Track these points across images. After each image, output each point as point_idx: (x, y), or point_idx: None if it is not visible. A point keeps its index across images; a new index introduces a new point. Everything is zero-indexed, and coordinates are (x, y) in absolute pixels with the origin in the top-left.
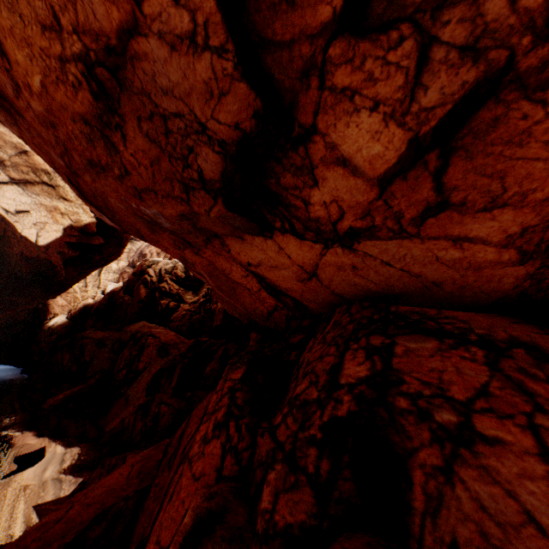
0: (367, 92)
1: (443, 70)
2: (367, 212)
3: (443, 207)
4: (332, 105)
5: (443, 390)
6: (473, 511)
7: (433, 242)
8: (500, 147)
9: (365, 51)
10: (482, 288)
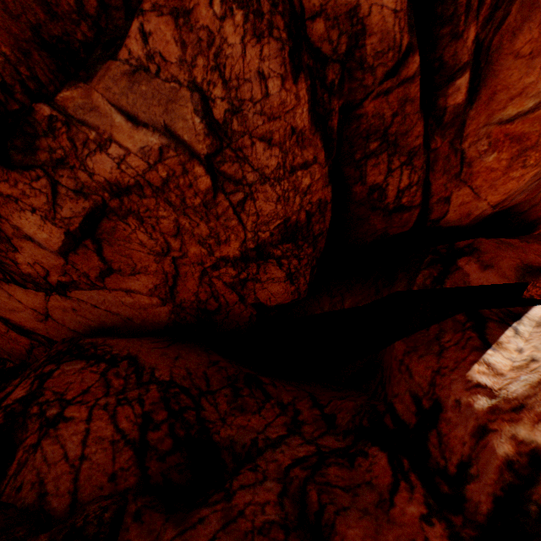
0: (26, 201)
1: (69, 200)
2: (65, 271)
3: (112, 271)
4: (5, 203)
5: (63, 395)
6: (40, 463)
7: (117, 292)
8: (123, 242)
9: (17, 177)
10: (154, 320)
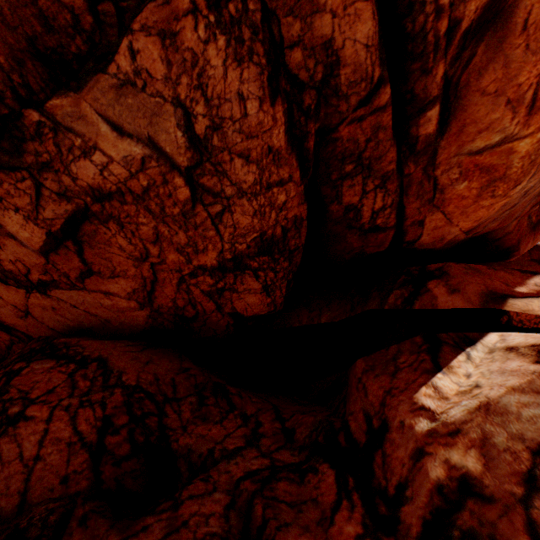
0: (10, 200)
1: (52, 202)
2: (46, 270)
3: (92, 273)
4: None
5: (28, 394)
6: None
7: (96, 293)
8: (104, 245)
9: (3, 177)
10: (132, 323)
